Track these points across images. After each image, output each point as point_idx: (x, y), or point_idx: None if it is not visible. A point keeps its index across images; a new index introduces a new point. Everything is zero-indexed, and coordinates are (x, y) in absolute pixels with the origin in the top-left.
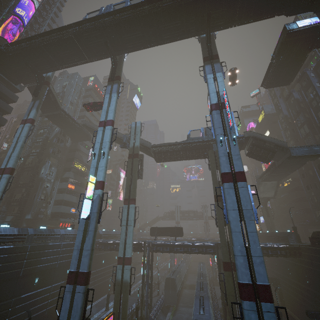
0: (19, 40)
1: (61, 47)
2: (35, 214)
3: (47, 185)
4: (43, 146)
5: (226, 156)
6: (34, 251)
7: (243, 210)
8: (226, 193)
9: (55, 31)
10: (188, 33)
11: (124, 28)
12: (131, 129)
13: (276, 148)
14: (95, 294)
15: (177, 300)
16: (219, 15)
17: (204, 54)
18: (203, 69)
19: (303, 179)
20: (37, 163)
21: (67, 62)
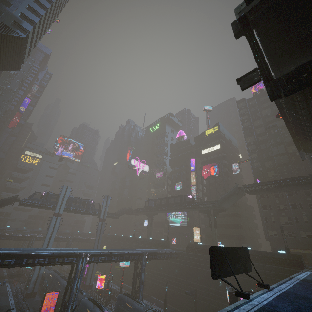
0: None
1: None
2: None
3: None
4: None
5: None
6: None
7: None
8: None
9: None
10: None
11: None
12: None
13: None
14: None
15: None
16: None
17: None
18: None
19: (261, 199)
20: None
21: None
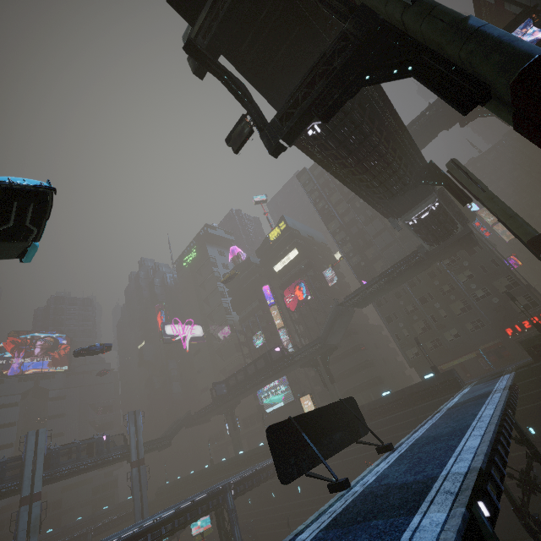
0: None
1: None
2: None
3: None
4: None
5: None
6: None
7: None
8: None
9: None
10: None
11: None
12: None
13: (457, 218)
14: None
15: None
16: None
17: None
18: None
19: (380, 309)
20: None
21: None
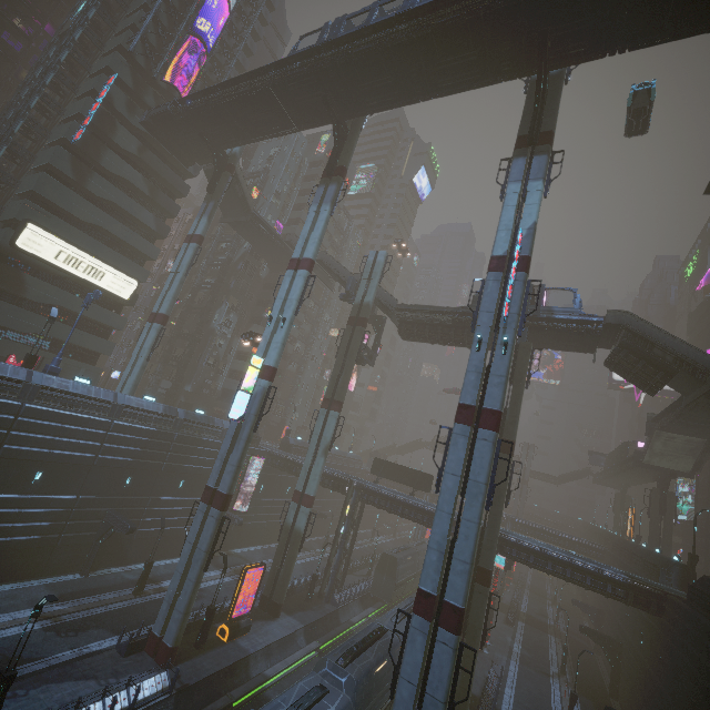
0: (191, 95)
1: (253, 107)
2: (197, 387)
3: (220, 343)
4: (222, 274)
5: (478, 374)
6: (183, 443)
7: (469, 481)
8: (452, 442)
9: (243, 78)
10: (495, 75)
11: (359, 71)
12: (365, 266)
13: (677, 366)
14: (267, 534)
15: (396, 597)
16: (573, 33)
17: (521, 129)
18: (508, 167)
19: None
20: (210, 303)
21: (263, 131)
